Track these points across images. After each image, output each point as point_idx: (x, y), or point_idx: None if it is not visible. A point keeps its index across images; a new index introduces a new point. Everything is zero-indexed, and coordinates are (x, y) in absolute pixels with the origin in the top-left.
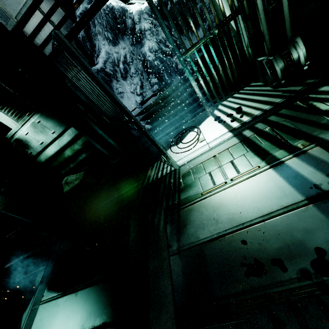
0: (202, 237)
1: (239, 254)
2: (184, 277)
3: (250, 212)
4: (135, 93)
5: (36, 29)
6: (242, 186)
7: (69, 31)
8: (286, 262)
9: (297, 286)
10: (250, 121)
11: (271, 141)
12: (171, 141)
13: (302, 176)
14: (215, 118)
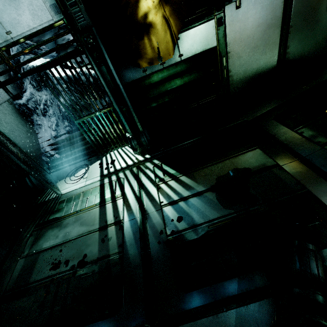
0: (44, 247)
1: (54, 258)
2: (20, 273)
3: (74, 232)
4: (52, 128)
5: None
6: (81, 216)
7: None
8: (70, 262)
9: (66, 274)
10: (112, 172)
11: (111, 189)
12: (69, 172)
13: (106, 214)
14: (99, 163)
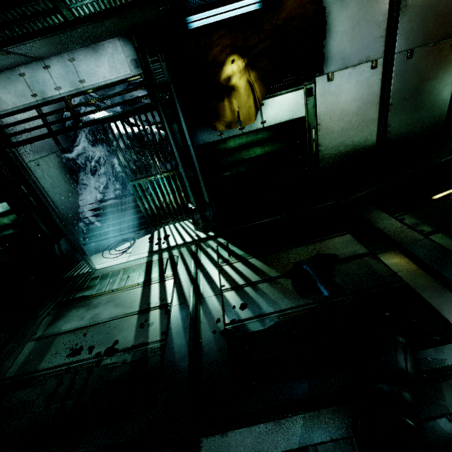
0: (63, 329)
1: (76, 342)
2: (26, 358)
3: (106, 314)
4: (98, 190)
5: (8, 125)
6: (118, 296)
7: (37, 136)
8: (95, 348)
9: (88, 362)
10: (165, 248)
11: (160, 268)
12: (109, 245)
13: (150, 296)
14: (149, 237)
